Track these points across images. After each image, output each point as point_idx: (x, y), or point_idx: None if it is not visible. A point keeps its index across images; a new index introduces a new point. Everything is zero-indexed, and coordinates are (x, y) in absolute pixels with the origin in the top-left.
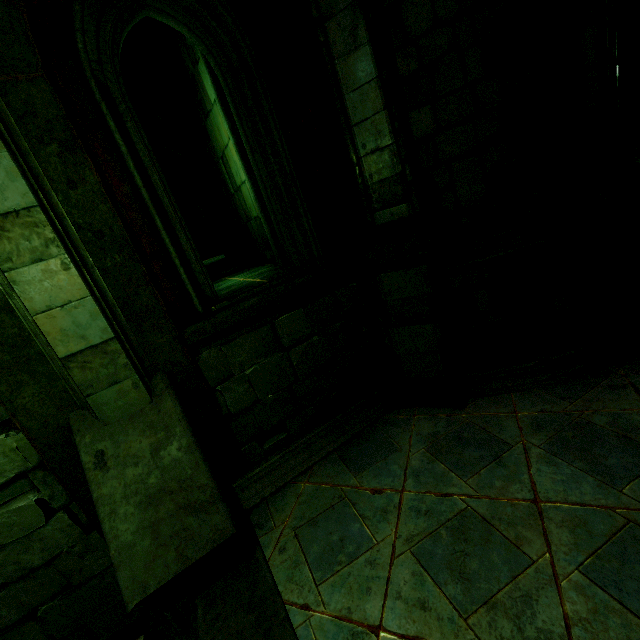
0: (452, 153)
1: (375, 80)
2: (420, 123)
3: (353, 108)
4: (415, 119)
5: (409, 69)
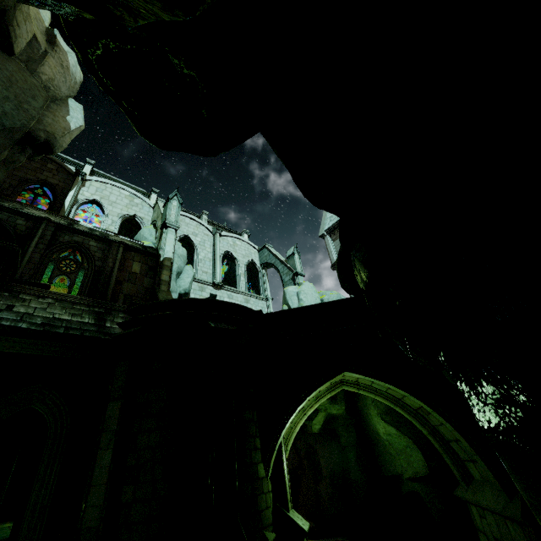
0: (135, 518)
1: (108, 467)
2: (127, 493)
3: (96, 476)
4: (126, 490)
5: (132, 463)
